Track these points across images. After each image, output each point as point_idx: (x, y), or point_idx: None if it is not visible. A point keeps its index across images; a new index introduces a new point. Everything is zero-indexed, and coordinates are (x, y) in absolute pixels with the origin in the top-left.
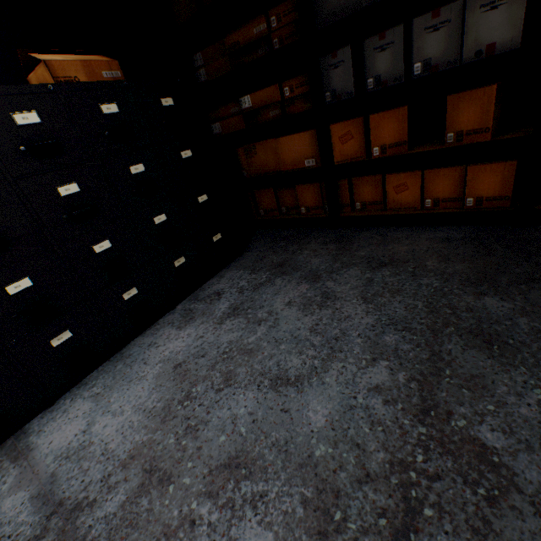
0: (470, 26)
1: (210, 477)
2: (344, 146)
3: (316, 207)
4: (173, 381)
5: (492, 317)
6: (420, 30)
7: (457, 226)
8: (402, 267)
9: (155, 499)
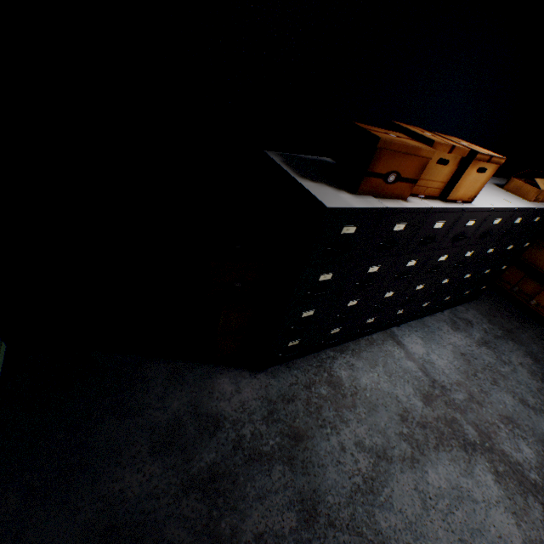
0: None
1: (499, 416)
2: None
3: None
4: (463, 361)
5: None
6: None
7: None
8: None
9: (478, 407)
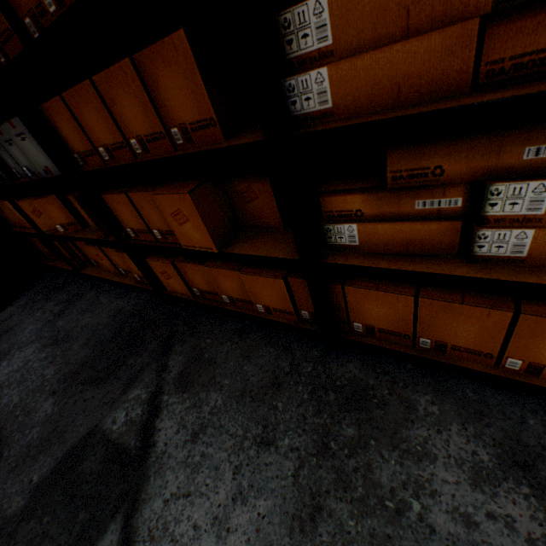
0: (24, 149)
1: None
2: (41, 219)
3: (71, 259)
4: None
5: (28, 423)
6: (3, 142)
7: (143, 294)
8: (58, 348)
9: None
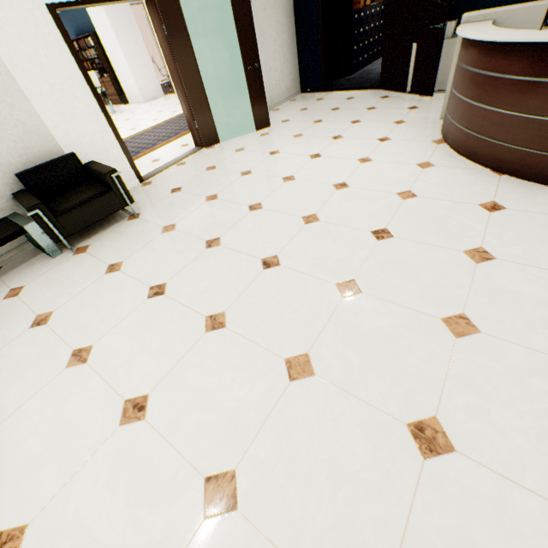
0: None
1: None
2: None
3: None
4: None
5: None
6: None
7: None
8: None
9: None
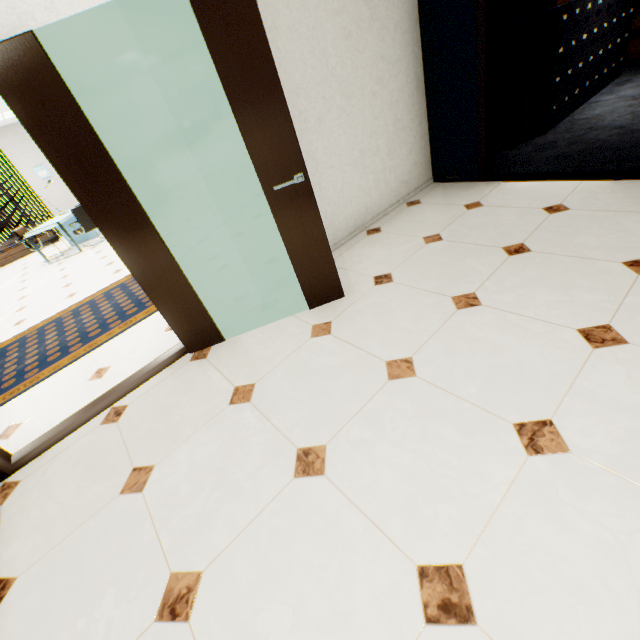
0: None
1: None
2: None
3: None
4: None
5: None
6: None
7: None
8: None
9: None
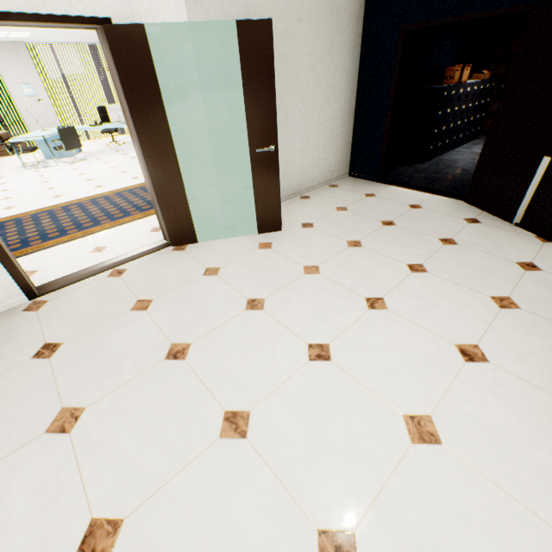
0: None
1: None
2: None
3: None
4: None
5: None
6: None
7: None
8: None
9: None
